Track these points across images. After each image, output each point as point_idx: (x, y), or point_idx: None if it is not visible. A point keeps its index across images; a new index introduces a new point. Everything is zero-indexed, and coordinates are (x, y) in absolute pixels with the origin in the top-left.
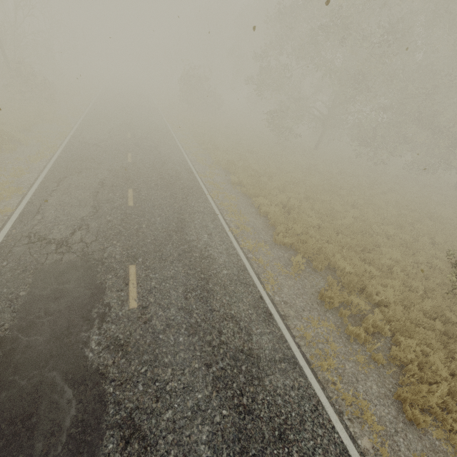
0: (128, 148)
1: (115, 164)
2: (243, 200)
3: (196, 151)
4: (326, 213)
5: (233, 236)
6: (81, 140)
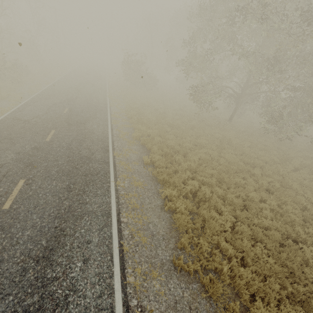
0: (56, 125)
1: (29, 144)
2: (151, 186)
3: (123, 125)
4: (240, 206)
5: (118, 260)
6: (16, 116)
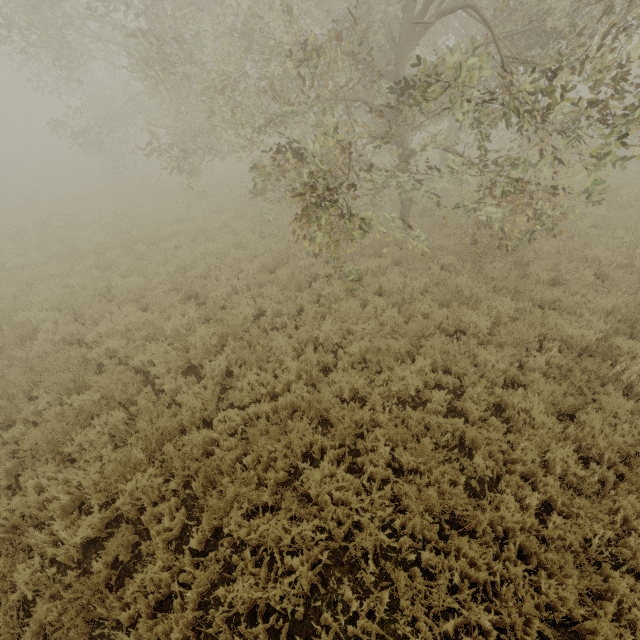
0: None
1: None
2: None
3: None
4: None
5: None
6: None
